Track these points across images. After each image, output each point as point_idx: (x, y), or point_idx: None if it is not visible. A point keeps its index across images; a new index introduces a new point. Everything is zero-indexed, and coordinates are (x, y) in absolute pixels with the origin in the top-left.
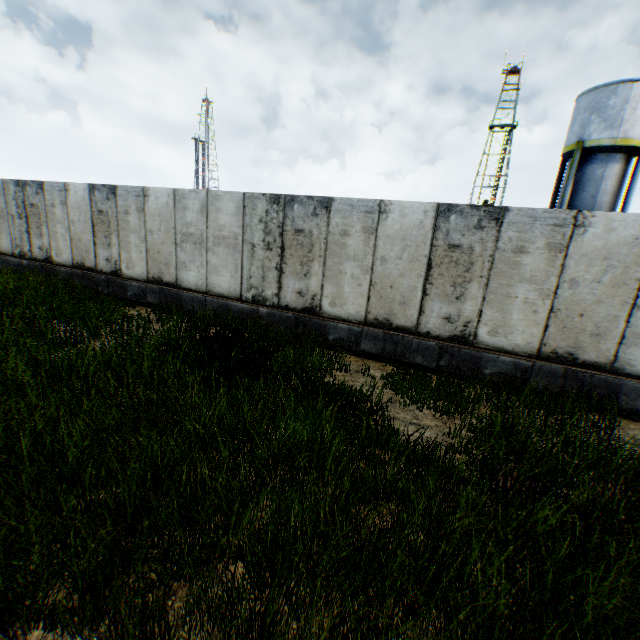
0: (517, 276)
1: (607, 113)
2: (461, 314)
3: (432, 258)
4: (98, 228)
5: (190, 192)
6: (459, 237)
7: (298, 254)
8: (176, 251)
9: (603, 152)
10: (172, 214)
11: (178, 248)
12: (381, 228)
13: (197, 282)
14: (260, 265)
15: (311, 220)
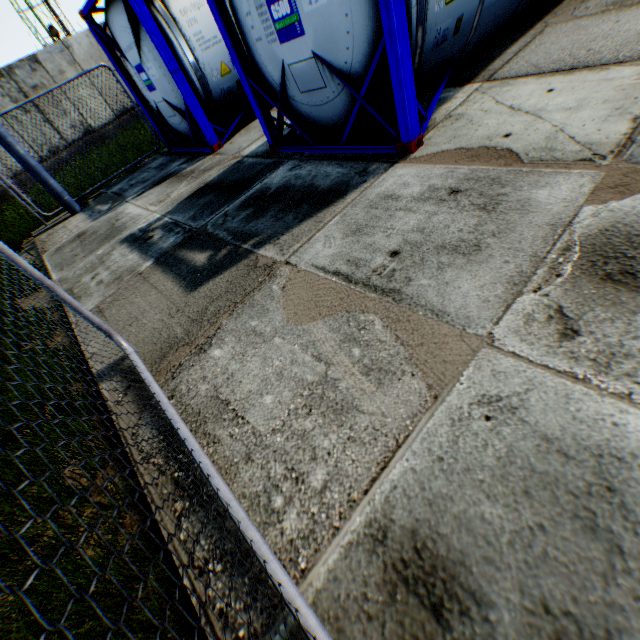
0: None
1: None
2: None
3: None
4: None
5: None
6: None
7: None
8: None
9: None
10: None
11: None
12: None
13: None
14: None
15: None
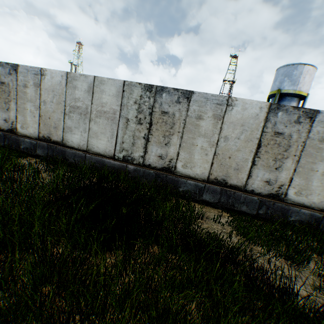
0: (319, 157)
1: (292, 77)
2: (277, 179)
3: (261, 140)
4: None
5: (80, 76)
6: (282, 127)
7: (162, 129)
8: (64, 118)
9: (289, 96)
10: (64, 91)
11: (66, 116)
12: (227, 116)
13: (79, 143)
14: (131, 134)
15: (175, 105)
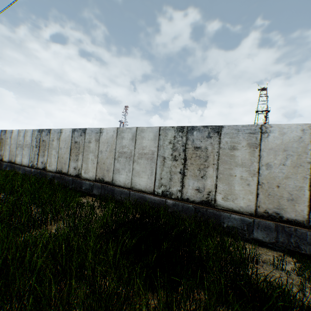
0: None
1: None
2: None
3: None
4: (73, 151)
5: (126, 129)
6: None
7: (196, 163)
8: (114, 162)
9: None
10: (114, 141)
11: (115, 161)
12: (263, 143)
13: (125, 181)
14: (168, 170)
15: (206, 140)
